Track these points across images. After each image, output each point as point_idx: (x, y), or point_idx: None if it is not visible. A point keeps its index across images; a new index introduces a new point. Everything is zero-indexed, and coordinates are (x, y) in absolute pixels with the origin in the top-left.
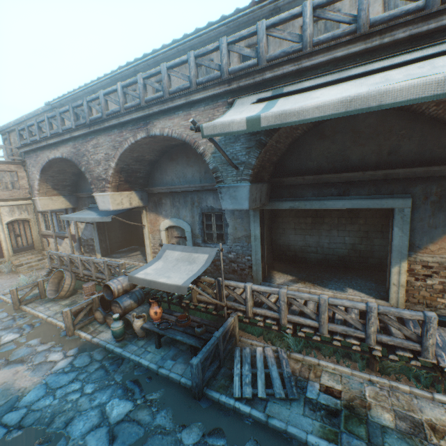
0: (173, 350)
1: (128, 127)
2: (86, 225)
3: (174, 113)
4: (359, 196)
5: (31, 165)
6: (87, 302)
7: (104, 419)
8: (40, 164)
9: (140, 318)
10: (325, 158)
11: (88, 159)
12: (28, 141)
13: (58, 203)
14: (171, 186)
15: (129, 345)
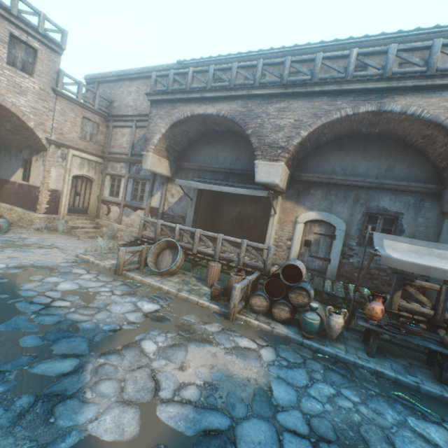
0: (394, 363)
1: (347, 97)
2: (178, 199)
3: (433, 93)
4: None
5: (157, 116)
6: (247, 282)
7: (435, 446)
8: (174, 117)
9: (341, 315)
10: None
11: (261, 122)
12: (168, 90)
13: (162, 167)
14: (335, 176)
15: (330, 347)
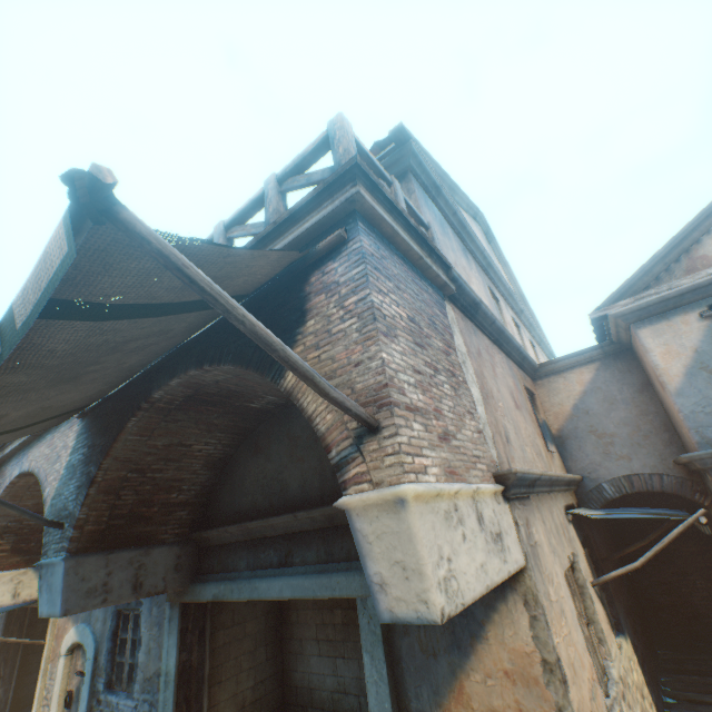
0: None
1: (13, 461)
2: None
3: (46, 437)
4: (307, 567)
5: None
6: None
7: None
8: None
9: None
10: (261, 487)
11: None
12: None
13: None
14: None
15: None
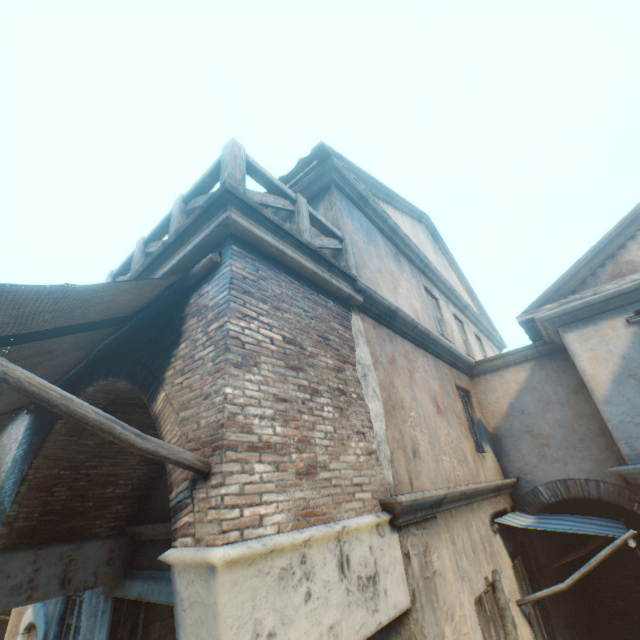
0: None
1: None
2: None
3: (8, 427)
4: None
5: None
6: None
7: None
8: None
9: None
10: None
11: None
12: None
13: None
14: None
15: None
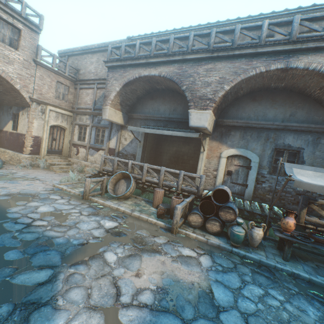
0: (305, 266)
1: (261, 58)
2: (130, 142)
3: None
4: None
5: (113, 78)
6: (185, 203)
7: None
8: (126, 79)
9: (261, 228)
10: None
11: (193, 80)
12: (121, 58)
13: (117, 117)
14: (250, 121)
15: (253, 254)
